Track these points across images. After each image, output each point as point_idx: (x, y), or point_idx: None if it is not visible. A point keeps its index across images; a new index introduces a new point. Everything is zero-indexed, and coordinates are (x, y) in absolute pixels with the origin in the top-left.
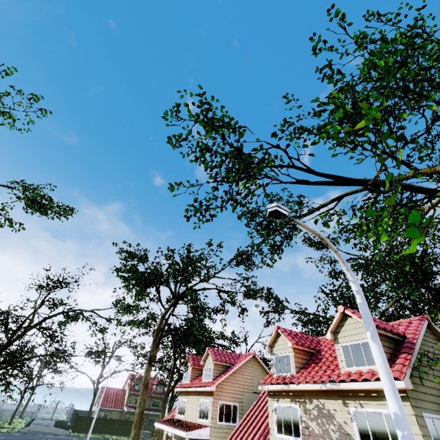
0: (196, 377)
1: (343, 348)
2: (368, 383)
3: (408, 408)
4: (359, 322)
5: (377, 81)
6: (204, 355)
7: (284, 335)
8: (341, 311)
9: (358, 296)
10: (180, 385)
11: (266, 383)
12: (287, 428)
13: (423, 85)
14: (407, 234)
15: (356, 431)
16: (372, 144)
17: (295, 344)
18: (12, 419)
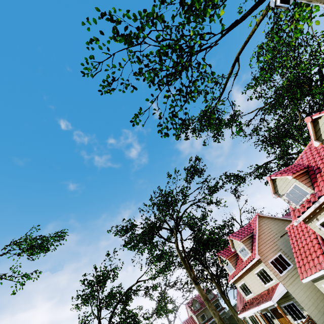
0: (236, 263)
1: None
2: None
3: None
4: None
5: None
6: (230, 244)
7: (279, 176)
8: (310, 121)
9: None
10: (230, 277)
11: (281, 225)
12: None
13: None
14: None
15: None
16: None
17: (293, 174)
18: None
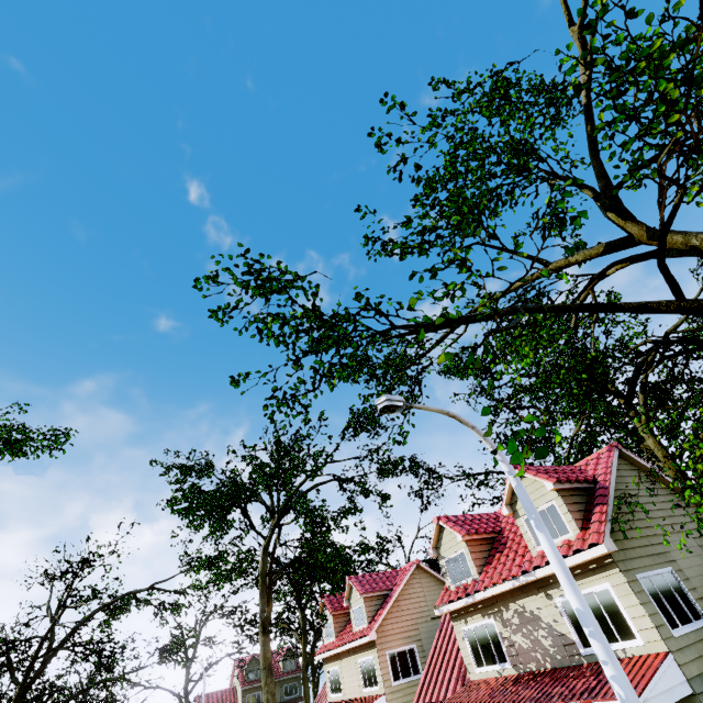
0: (344, 628)
1: (527, 522)
2: (566, 561)
3: (619, 576)
4: (537, 480)
5: (467, 173)
6: (346, 591)
7: (449, 527)
8: None
9: (511, 478)
10: (322, 648)
11: None
12: (488, 656)
13: (526, 160)
14: (511, 459)
15: (570, 627)
16: (478, 287)
17: (467, 534)
18: None
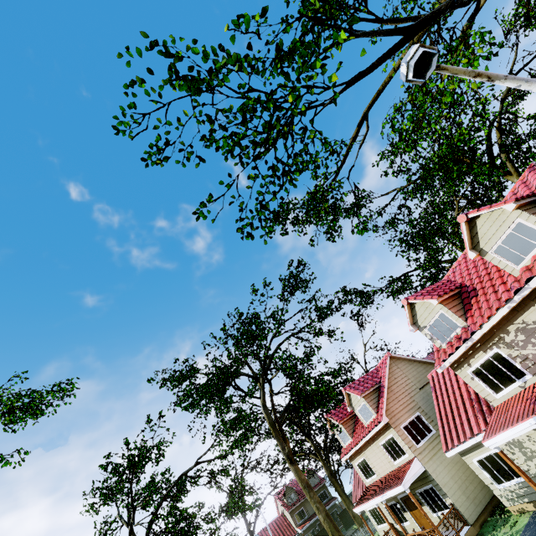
0: (354, 428)
1: (497, 253)
2: None
3: None
4: (492, 213)
5: None
6: (346, 400)
7: (420, 300)
8: (465, 220)
9: None
10: (344, 451)
11: (422, 371)
12: (504, 379)
13: None
14: None
15: None
16: None
17: (439, 297)
18: None
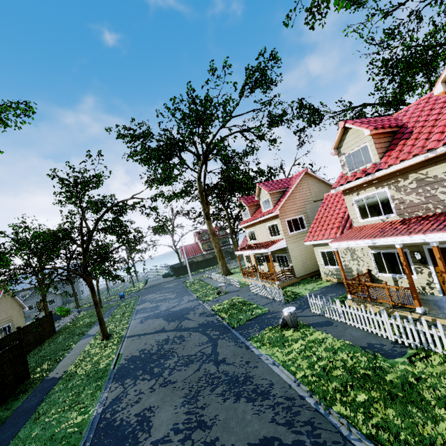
0: (255, 212)
1: None
2: None
3: None
4: None
5: None
6: (256, 192)
7: (356, 127)
8: None
9: None
10: (243, 222)
11: (323, 191)
12: (374, 212)
13: None
14: None
15: None
16: None
17: (374, 129)
18: (133, 285)
